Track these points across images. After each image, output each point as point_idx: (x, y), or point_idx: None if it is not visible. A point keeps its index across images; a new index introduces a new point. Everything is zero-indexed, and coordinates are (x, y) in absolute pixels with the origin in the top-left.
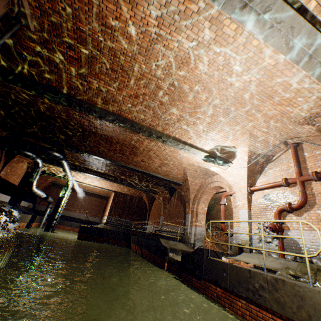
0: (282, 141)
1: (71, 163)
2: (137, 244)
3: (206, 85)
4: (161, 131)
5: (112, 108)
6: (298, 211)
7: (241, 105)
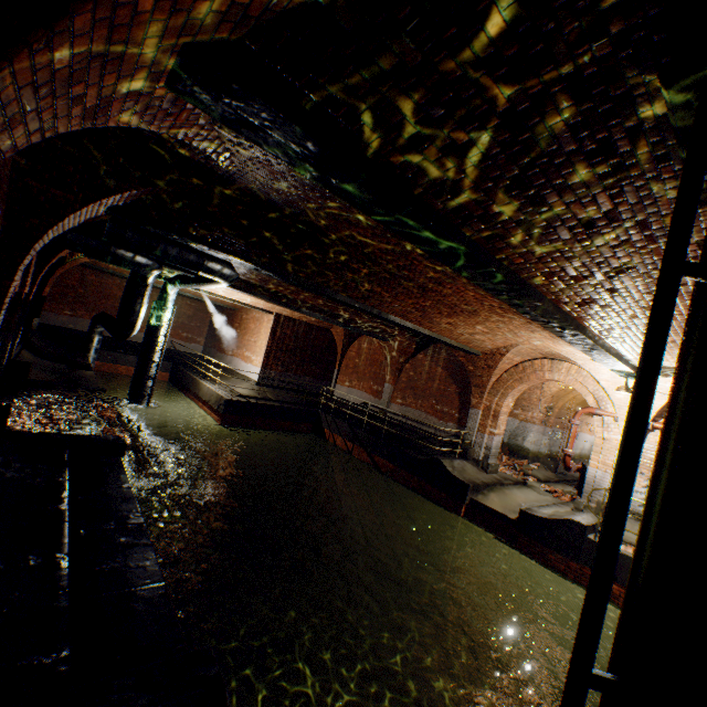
0: None
1: None
2: (352, 439)
3: None
4: (608, 342)
5: (577, 309)
6: None
7: None
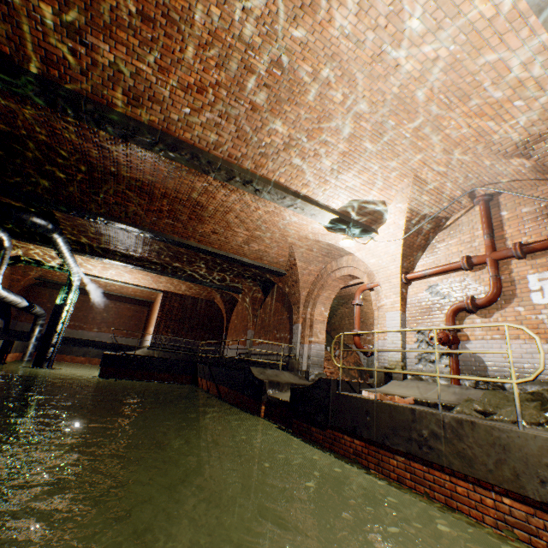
0: (466, 191)
1: (73, 239)
2: (209, 378)
3: (347, 65)
4: (251, 169)
5: (148, 116)
6: (486, 310)
7: (409, 116)
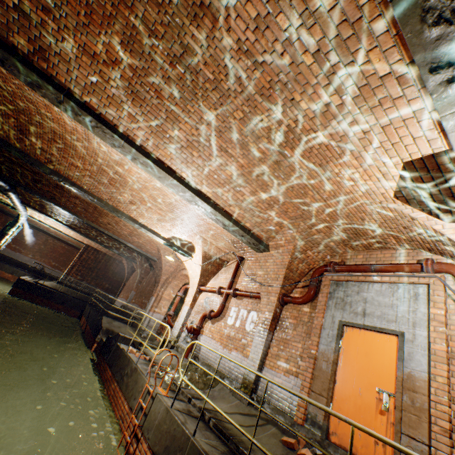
0: (230, 251)
1: (24, 196)
2: (87, 316)
3: (145, 185)
4: (115, 206)
5: (58, 169)
6: (215, 319)
7: (182, 211)
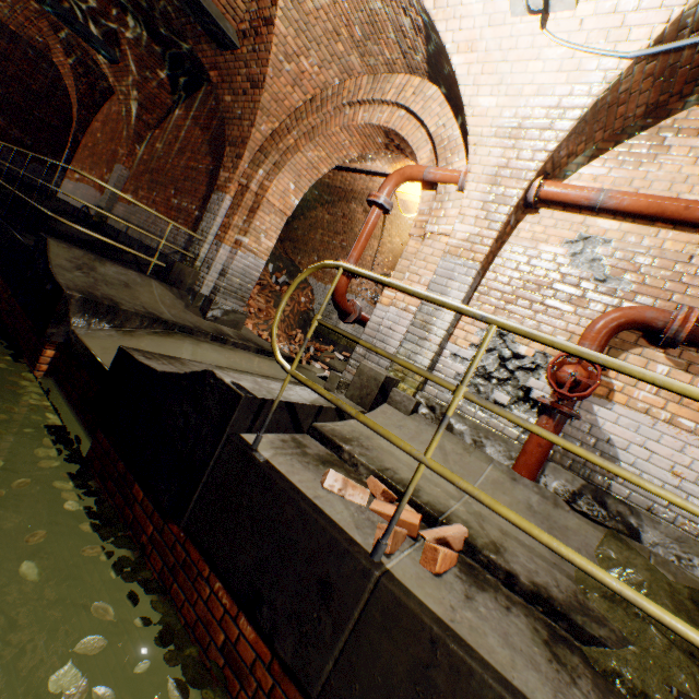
0: None
1: None
2: None
3: None
4: None
5: None
6: None
7: None
